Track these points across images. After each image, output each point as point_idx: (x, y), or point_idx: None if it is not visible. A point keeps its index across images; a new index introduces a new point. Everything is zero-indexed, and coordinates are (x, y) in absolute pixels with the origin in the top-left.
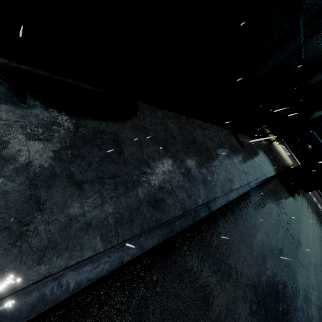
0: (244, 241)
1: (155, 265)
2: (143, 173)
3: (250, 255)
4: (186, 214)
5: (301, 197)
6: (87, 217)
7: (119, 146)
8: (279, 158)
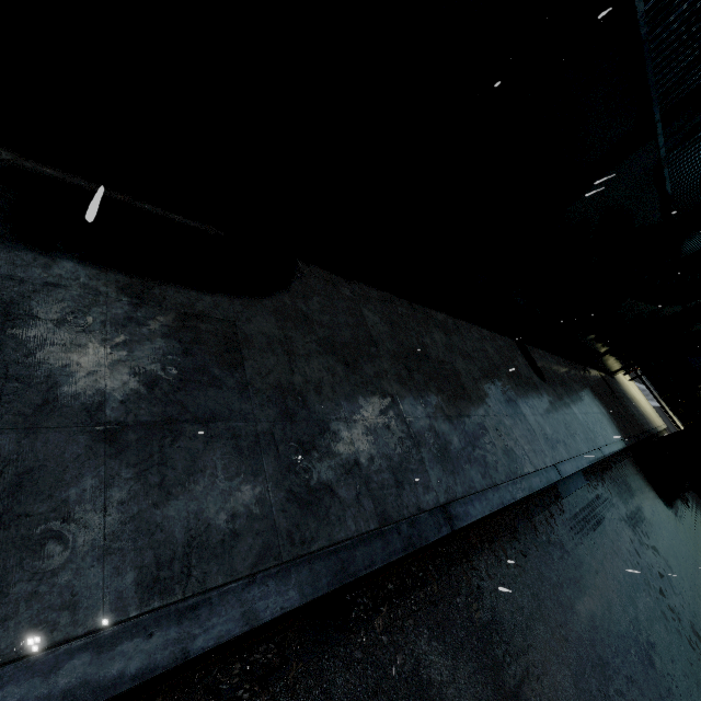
0: (544, 618)
1: (286, 669)
2: (285, 417)
3: (560, 660)
4: (387, 530)
5: (692, 510)
6: (113, 517)
7: (236, 349)
8: (632, 411)
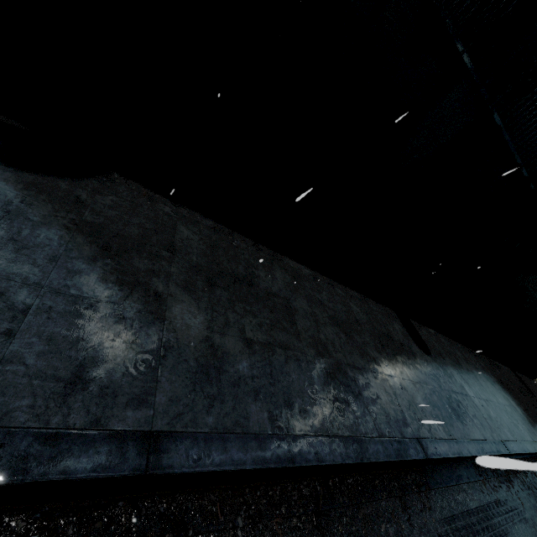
0: None
1: None
2: None
3: None
4: None
5: None
6: None
7: None
8: None
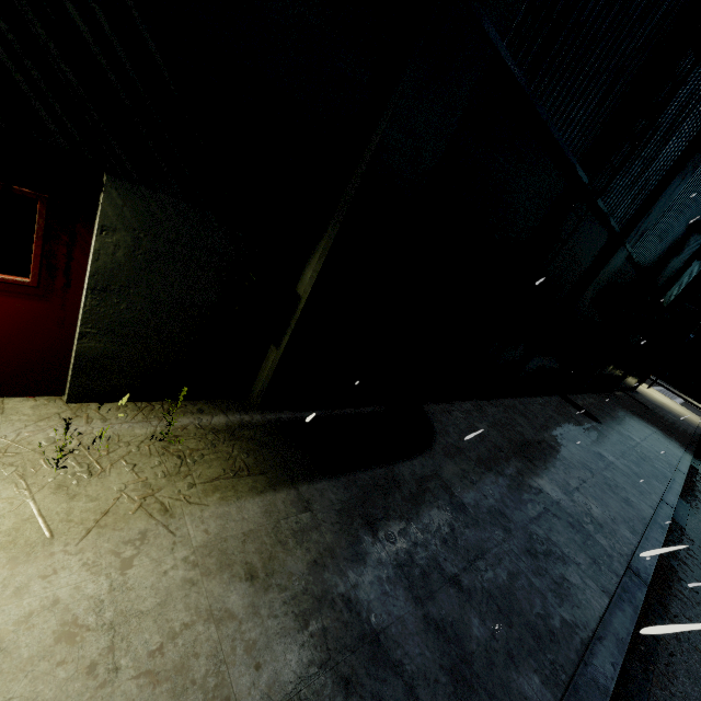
0: None
1: None
2: (508, 534)
3: None
4: (616, 601)
5: None
6: (500, 641)
7: (453, 494)
8: (671, 418)
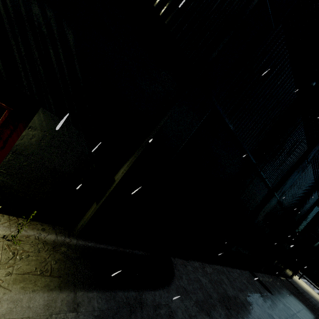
0: None
1: None
2: None
3: None
4: None
5: None
6: None
7: None
8: (313, 301)
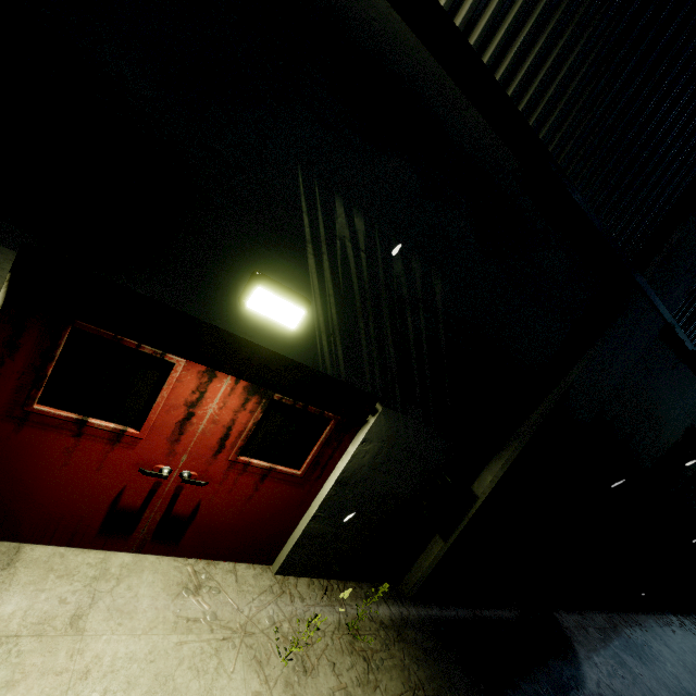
0: None
1: None
2: None
3: None
4: None
5: None
6: None
7: None
8: None
